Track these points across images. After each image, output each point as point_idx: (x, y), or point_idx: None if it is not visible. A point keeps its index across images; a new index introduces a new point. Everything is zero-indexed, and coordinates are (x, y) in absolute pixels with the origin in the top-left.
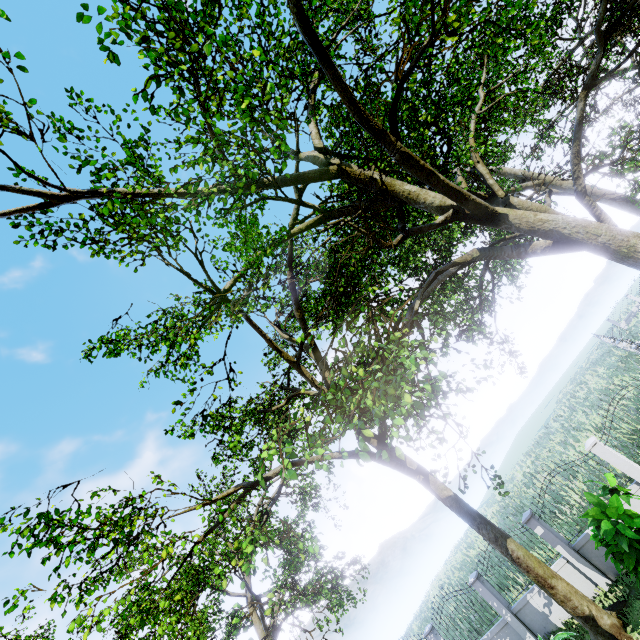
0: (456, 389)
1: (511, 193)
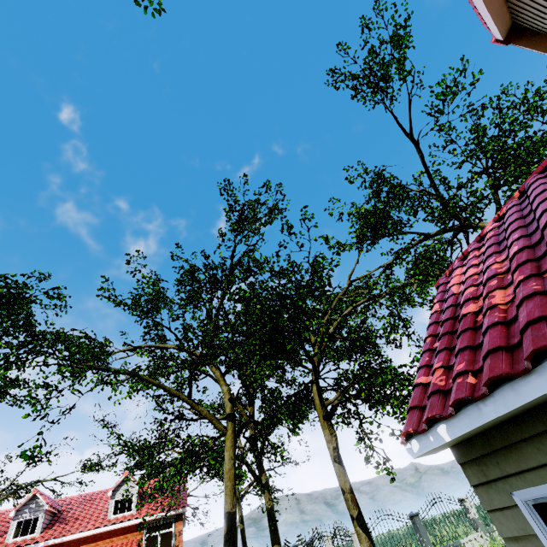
0: None
1: None
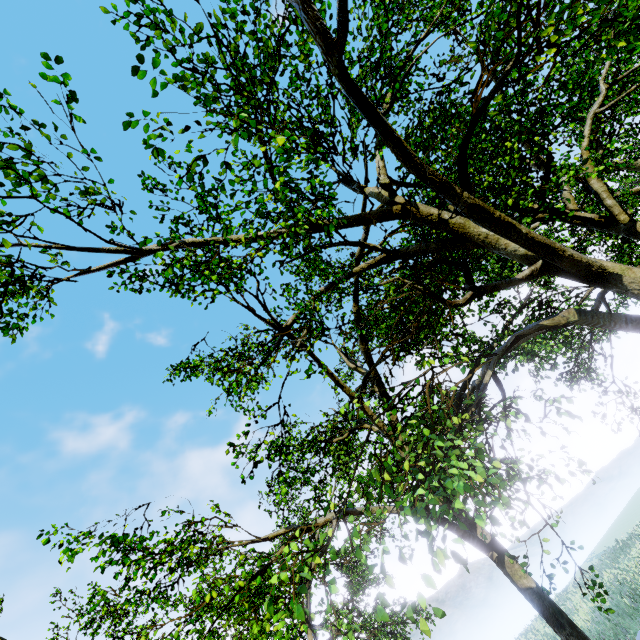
0: (538, 479)
1: None
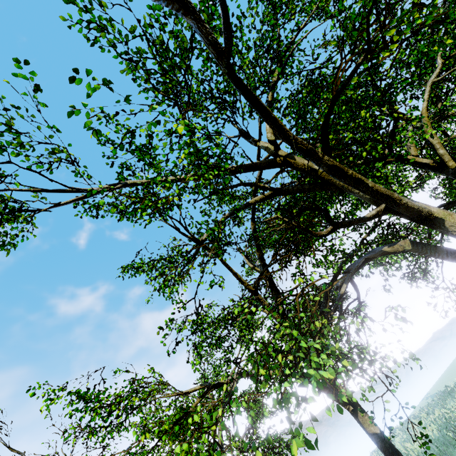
0: (380, 363)
1: None
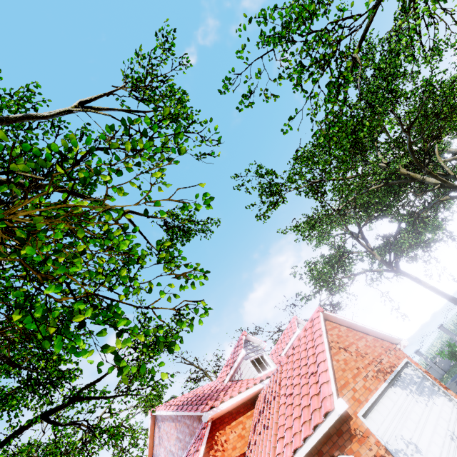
0: (440, 240)
1: (447, 161)
